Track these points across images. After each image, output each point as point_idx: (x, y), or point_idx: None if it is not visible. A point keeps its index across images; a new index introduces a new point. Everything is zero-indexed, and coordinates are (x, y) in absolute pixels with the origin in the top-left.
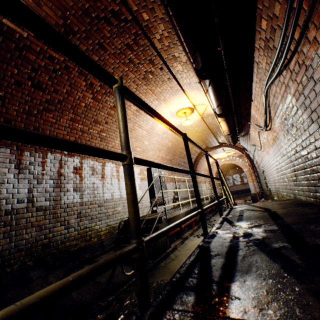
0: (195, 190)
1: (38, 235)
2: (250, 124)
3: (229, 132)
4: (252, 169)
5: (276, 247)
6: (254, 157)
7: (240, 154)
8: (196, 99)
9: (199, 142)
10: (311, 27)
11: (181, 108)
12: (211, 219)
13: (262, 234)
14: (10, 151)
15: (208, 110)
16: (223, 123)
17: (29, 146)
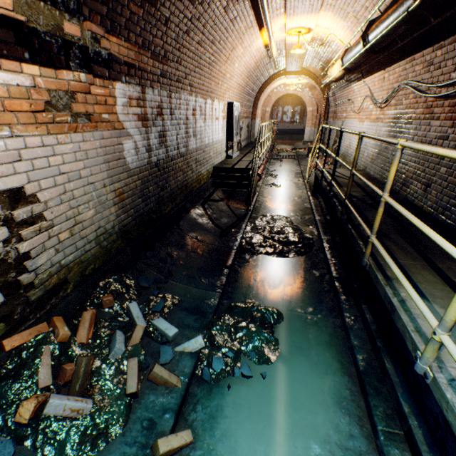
0: (334, 169)
1: (183, 178)
2: (363, 82)
3: (335, 79)
4: (324, 116)
5: (369, 203)
6: (335, 105)
7: (314, 85)
8: (324, 22)
9: (281, 63)
10: (448, 103)
11: (299, 27)
12: (270, 168)
13: (360, 197)
14: (166, 95)
15: (326, 36)
16: (339, 73)
17: (173, 86)
